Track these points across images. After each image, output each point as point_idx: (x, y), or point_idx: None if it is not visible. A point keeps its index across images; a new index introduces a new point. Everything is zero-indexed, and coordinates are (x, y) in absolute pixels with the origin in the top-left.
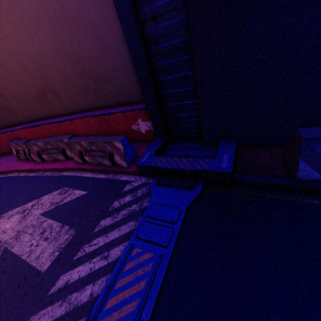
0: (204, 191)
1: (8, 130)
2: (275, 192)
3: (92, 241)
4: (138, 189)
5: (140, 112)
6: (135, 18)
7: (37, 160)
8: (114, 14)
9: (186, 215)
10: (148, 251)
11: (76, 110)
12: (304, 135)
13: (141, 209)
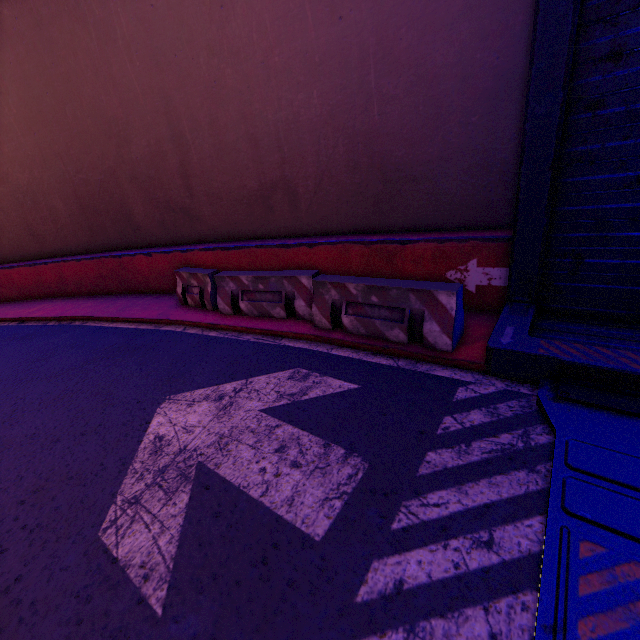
0: None
1: (177, 249)
2: None
3: (425, 495)
4: (495, 401)
5: (482, 244)
6: (572, 54)
7: (225, 310)
8: (489, 56)
9: None
10: (631, 556)
11: (319, 230)
12: None
13: (532, 447)
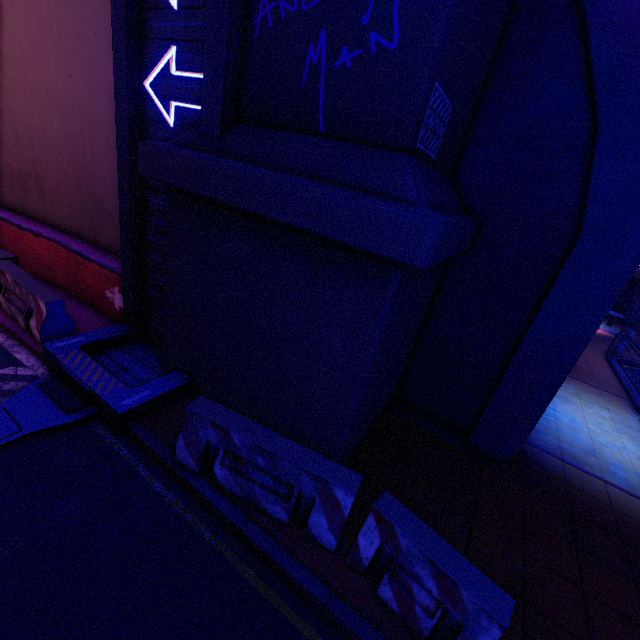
0: (83, 424)
1: None
2: (150, 466)
3: None
4: (15, 380)
5: (120, 278)
6: (131, 178)
7: None
8: None
9: (20, 442)
10: None
11: (59, 225)
12: (190, 405)
13: None
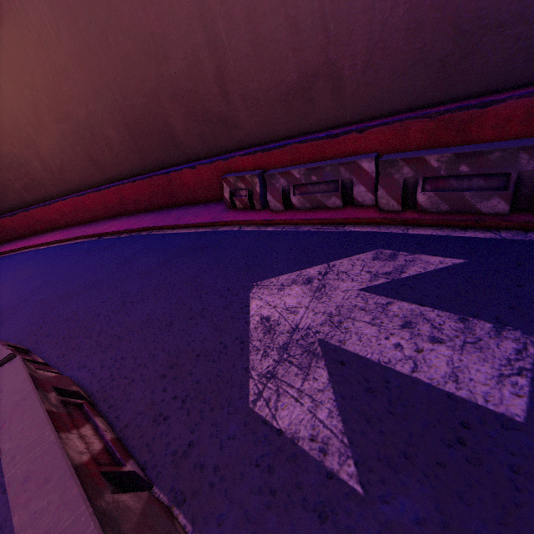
0: None
1: (219, 158)
2: None
3: None
4: None
5: None
6: None
7: (275, 207)
8: None
9: None
10: None
11: (365, 115)
12: None
13: None
